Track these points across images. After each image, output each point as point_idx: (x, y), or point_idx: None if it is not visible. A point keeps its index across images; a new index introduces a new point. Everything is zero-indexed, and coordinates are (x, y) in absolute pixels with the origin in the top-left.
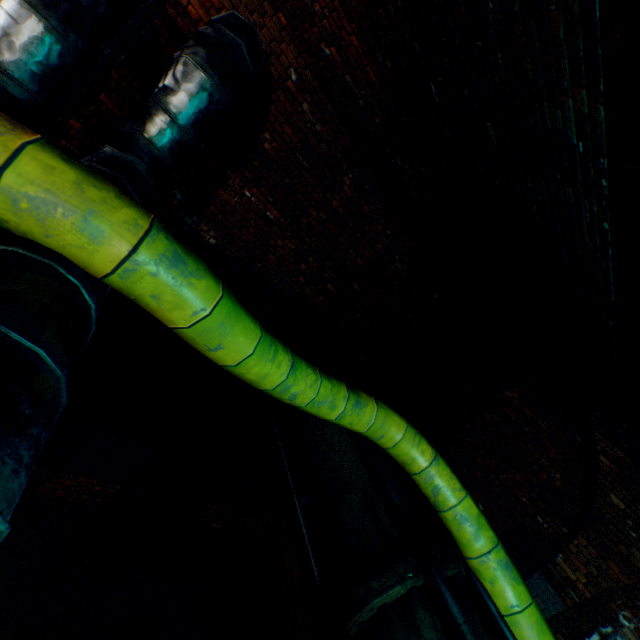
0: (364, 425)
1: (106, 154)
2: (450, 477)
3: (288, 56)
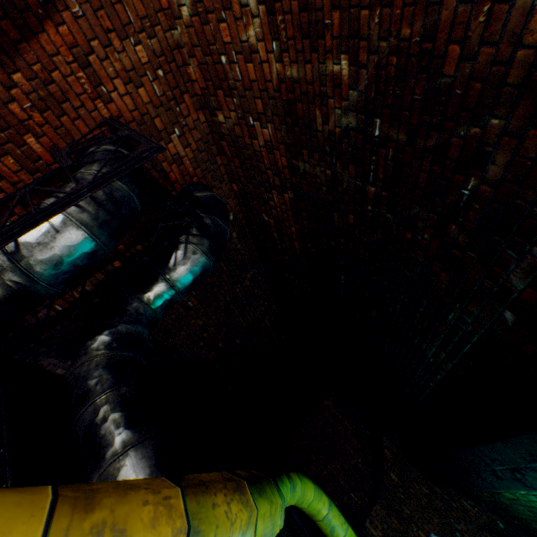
0: (295, 500)
1: (121, 333)
2: (339, 515)
3: (231, 205)
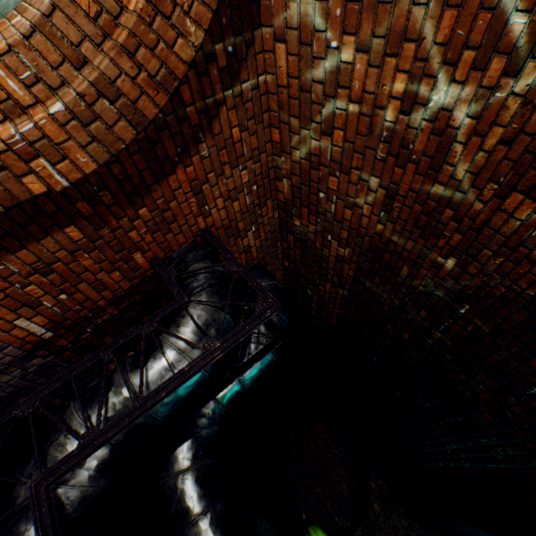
0: None
1: (204, 438)
2: None
3: (278, 275)
